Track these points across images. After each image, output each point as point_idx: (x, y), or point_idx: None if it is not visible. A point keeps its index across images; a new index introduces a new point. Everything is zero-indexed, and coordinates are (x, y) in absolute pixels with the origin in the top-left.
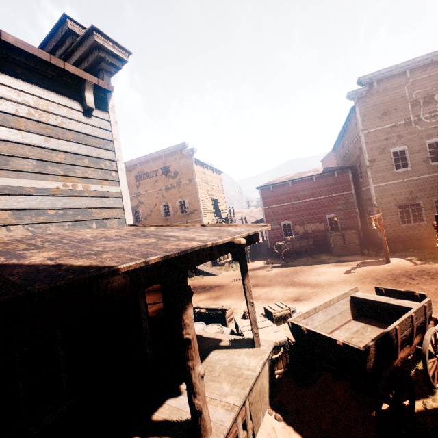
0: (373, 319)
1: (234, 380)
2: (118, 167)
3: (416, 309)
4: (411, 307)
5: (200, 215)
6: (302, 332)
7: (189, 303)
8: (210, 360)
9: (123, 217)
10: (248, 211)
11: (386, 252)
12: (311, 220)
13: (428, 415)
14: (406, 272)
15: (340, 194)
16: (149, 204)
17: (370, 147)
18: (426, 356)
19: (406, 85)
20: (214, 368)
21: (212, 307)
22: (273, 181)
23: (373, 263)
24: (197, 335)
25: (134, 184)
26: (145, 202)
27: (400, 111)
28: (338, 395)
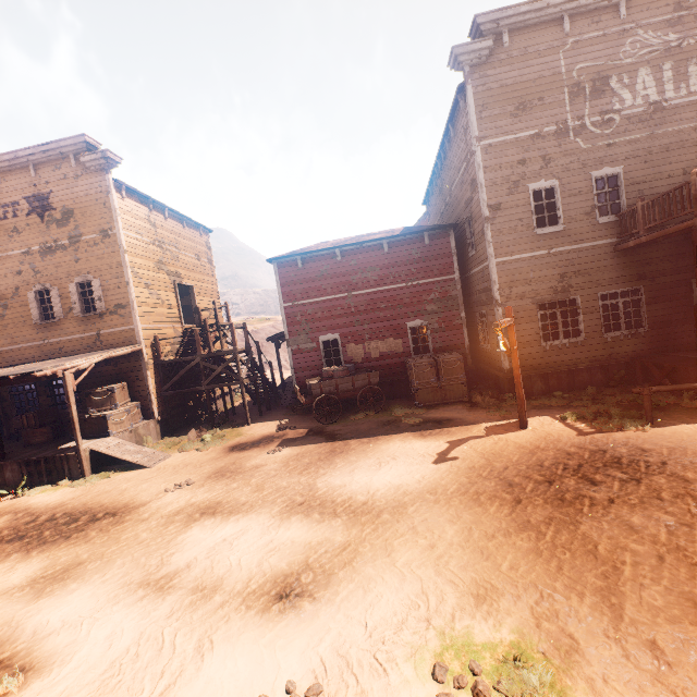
0: None
1: None
2: None
3: None
4: None
5: (131, 317)
6: None
7: None
8: None
9: None
10: None
11: (521, 403)
12: (379, 333)
13: None
14: (569, 455)
15: (433, 279)
16: None
17: (492, 177)
18: None
19: (562, 48)
20: None
21: None
22: (306, 248)
23: (494, 428)
24: None
25: None
26: None
27: (550, 104)
28: None
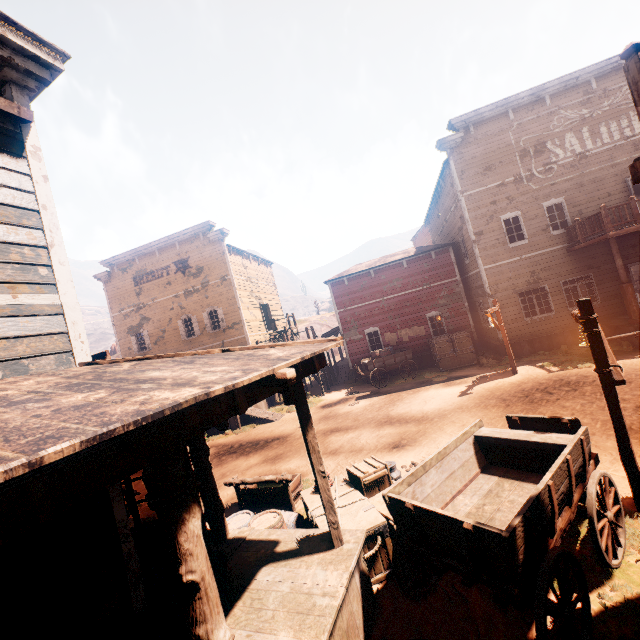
0: (510, 467)
1: (299, 622)
2: (53, 258)
3: (571, 448)
4: (563, 444)
5: (242, 330)
6: (407, 511)
7: (190, 508)
8: (258, 586)
9: (68, 351)
10: (317, 318)
11: (510, 358)
12: (407, 323)
13: (610, 617)
14: (540, 384)
15: (441, 282)
16: (160, 320)
17: (474, 215)
18: (594, 520)
19: (510, 129)
20: (265, 602)
21: (265, 479)
22: (348, 270)
23: (495, 377)
24: (237, 538)
25: (132, 290)
26: (153, 318)
27: (507, 164)
28: (473, 605)
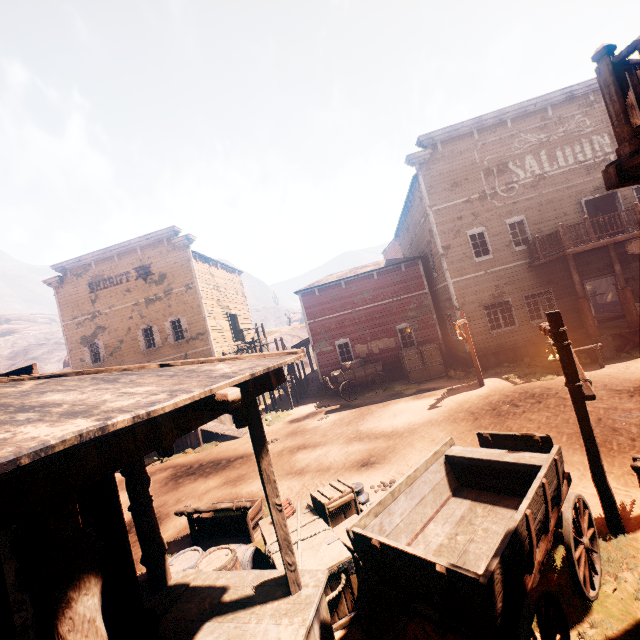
0: (482, 489)
1: None
2: None
3: (546, 469)
4: (536, 464)
5: (208, 341)
6: (373, 549)
7: (81, 583)
8: None
9: None
10: (288, 329)
11: (478, 371)
12: (377, 335)
13: None
14: (507, 396)
15: (411, 294)
16: (117, 329)
17: (442, 229)
18: (571, 550)
19: (475, 148)
20: None
21: (221, 507)
22: (318, 281)
23: (463, 389)
24: (180, 585)
25: (87, 297)
26: (109, 327)
27: (473, 181)
28: None
